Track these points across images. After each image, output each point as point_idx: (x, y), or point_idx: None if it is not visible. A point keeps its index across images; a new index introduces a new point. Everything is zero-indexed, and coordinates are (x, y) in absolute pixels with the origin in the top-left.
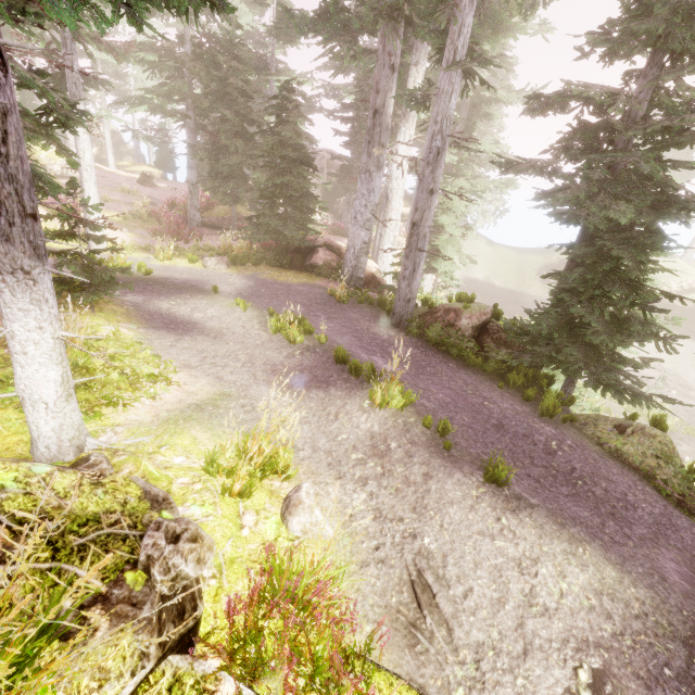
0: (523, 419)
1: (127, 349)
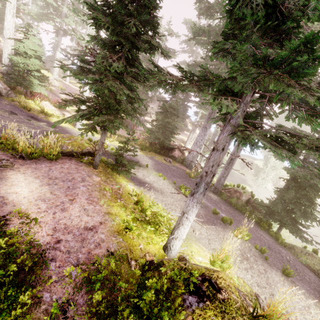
0: (275, 245)
1: (151, 202)
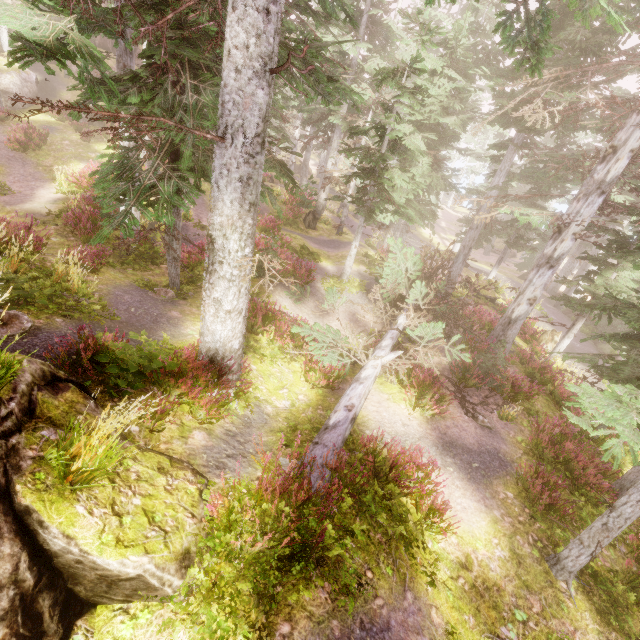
0: None
1: None
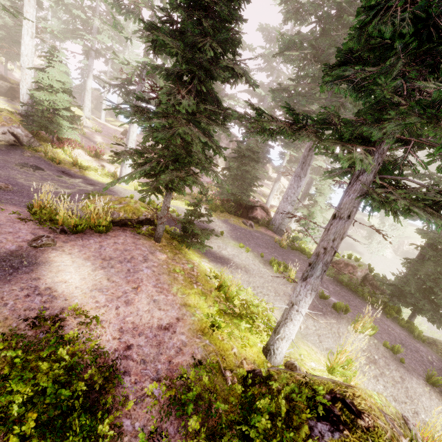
0: (410, 340)
1: (237, 285)
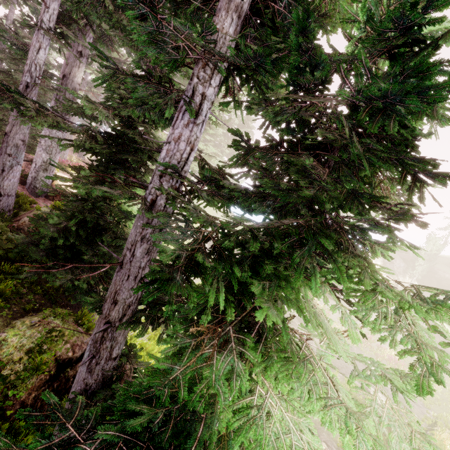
0: None
1: None
